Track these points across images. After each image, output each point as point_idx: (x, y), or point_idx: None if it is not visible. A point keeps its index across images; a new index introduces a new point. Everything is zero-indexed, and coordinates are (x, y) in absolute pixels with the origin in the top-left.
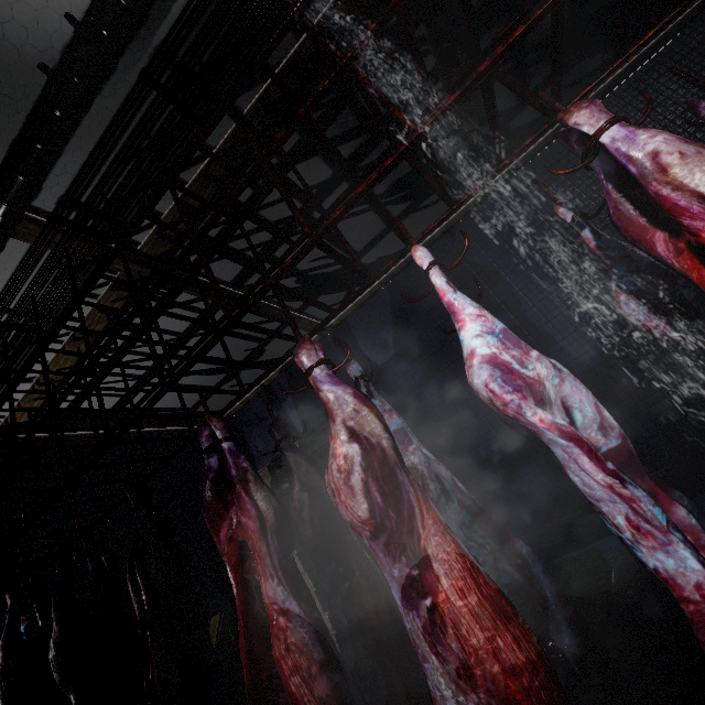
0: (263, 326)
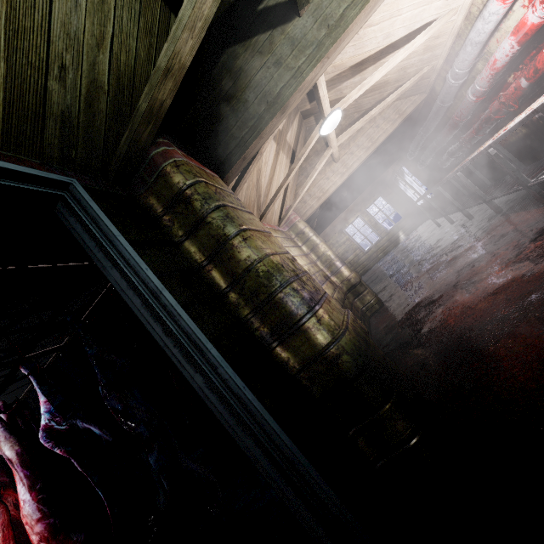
0: (2, 371)
